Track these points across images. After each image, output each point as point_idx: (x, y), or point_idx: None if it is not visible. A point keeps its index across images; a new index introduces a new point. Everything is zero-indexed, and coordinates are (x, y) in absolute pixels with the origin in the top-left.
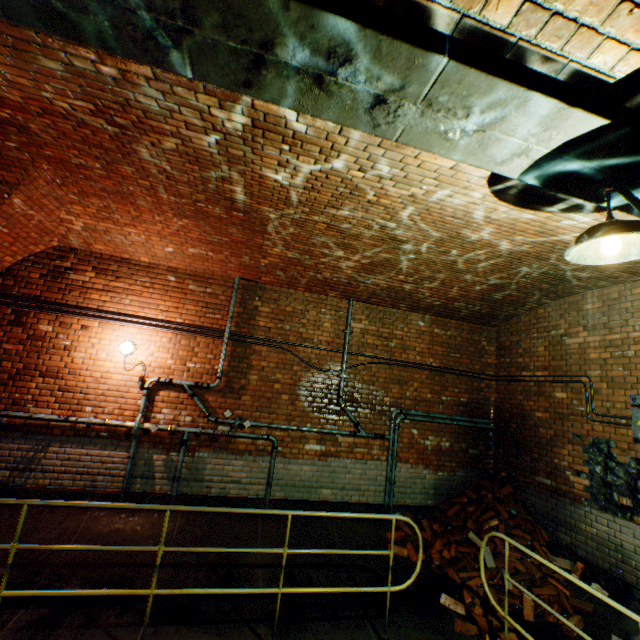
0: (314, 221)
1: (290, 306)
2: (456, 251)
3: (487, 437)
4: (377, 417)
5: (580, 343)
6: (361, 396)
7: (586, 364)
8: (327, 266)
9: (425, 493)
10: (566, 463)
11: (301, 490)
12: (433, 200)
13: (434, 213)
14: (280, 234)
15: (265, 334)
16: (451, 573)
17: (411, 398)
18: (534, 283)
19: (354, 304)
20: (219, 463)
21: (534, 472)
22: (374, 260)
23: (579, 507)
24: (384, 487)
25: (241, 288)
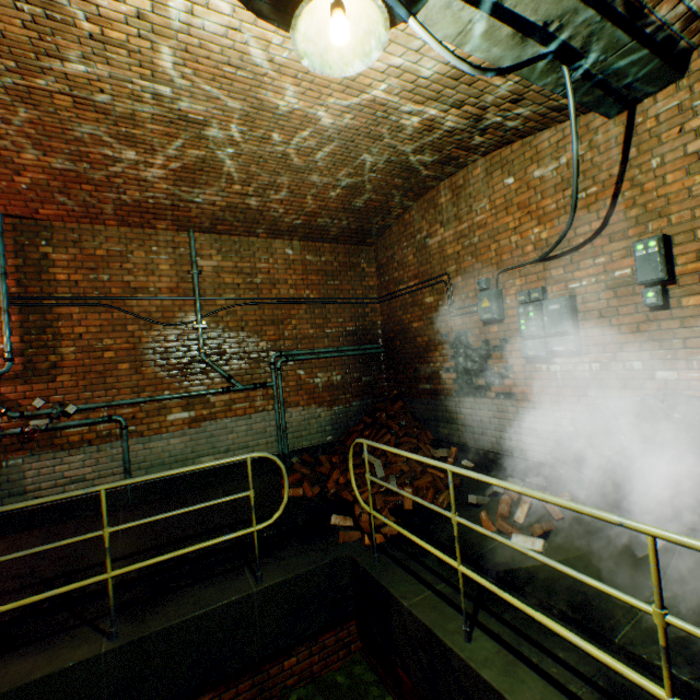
0: (45, 91)
1: (102, 249)
2: (277, 135)
3: (379, 362)
4: (255, 366)
5: (439, 242)
6: (230, 346)
7: (445, 262)
8: (127, 180)
9: (323, 431)
10: (439, 364)
11: (175, 466)
12: (178, 26)
13: (202, 58)
14: (11, 124)
15: (72, 291)
16: (346, 495)
17: (292, 338)
18: (387, 179)
19: (198, 237)
20: (46, 466)
21: (418, 382)
22: (186, 163)
23: (451, 400)
24: (277, 437)
25: (11, 230)
